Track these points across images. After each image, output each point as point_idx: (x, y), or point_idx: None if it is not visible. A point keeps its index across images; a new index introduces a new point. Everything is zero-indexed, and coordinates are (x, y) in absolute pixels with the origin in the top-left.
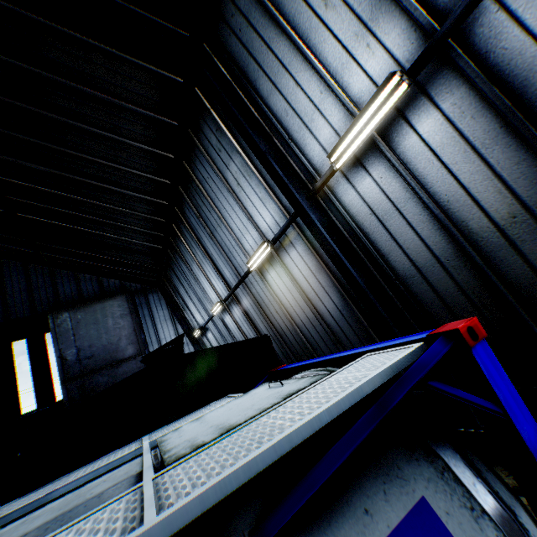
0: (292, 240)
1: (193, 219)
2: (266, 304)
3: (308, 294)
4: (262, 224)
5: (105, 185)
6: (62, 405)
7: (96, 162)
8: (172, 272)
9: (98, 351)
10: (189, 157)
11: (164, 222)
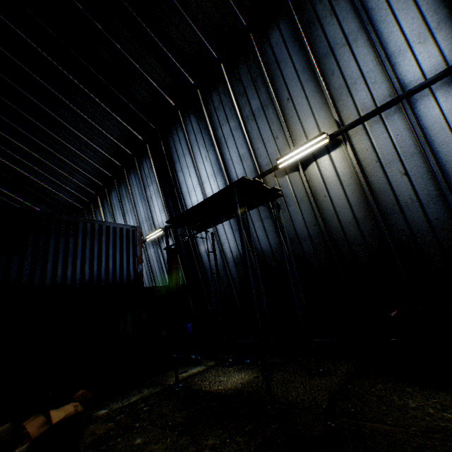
0: None
1: None
2: None
3: None
4: None
5: None
6: None
7: None
8: None
9: None
10: None
11: None
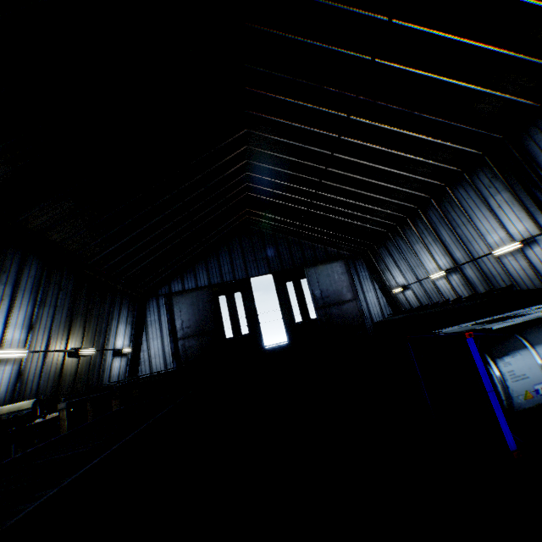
0: (537, 242)
1: (435, 218)
2: (492, 275)
3: (539, 272)
4: (511, 230)
5: (378, 196)
6: (313, 322)
7: (384, 186)
8: (383, 247)
9: (331, 293)
10: (452, 184)
11: (399, 216)
